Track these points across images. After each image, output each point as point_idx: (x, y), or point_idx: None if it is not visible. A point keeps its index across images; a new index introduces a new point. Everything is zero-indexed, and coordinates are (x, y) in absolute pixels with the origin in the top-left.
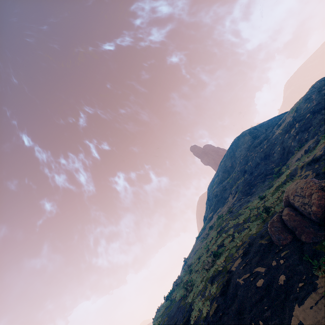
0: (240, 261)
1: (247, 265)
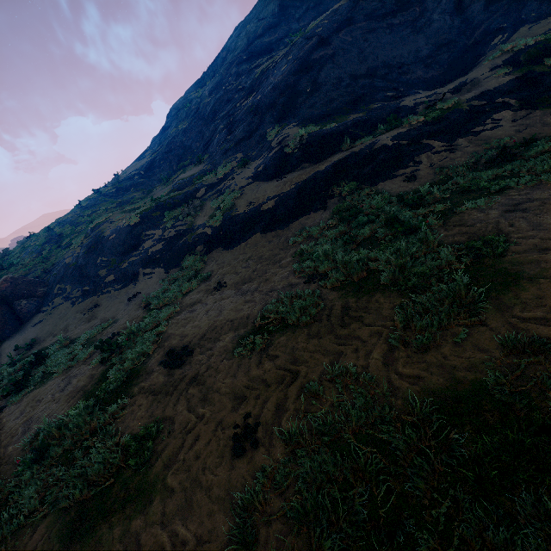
0: None
1: None
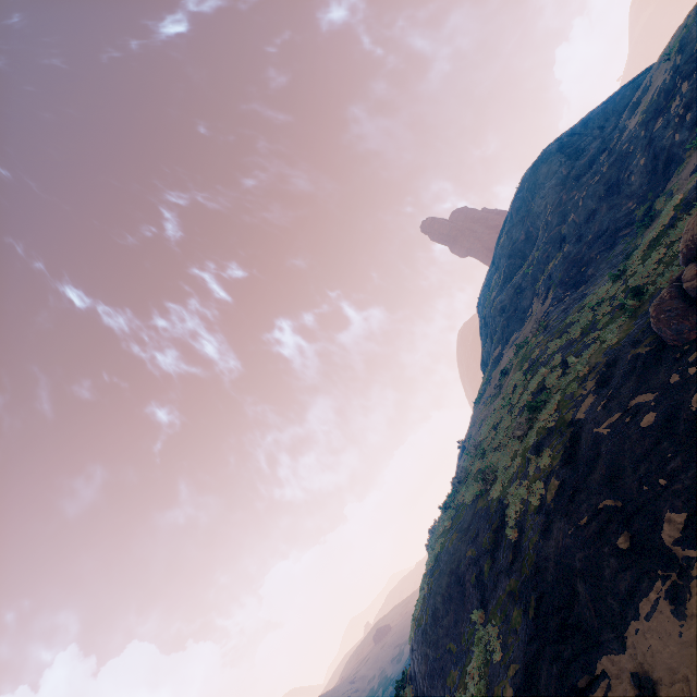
0: (595, 399)
1: (611, 400)
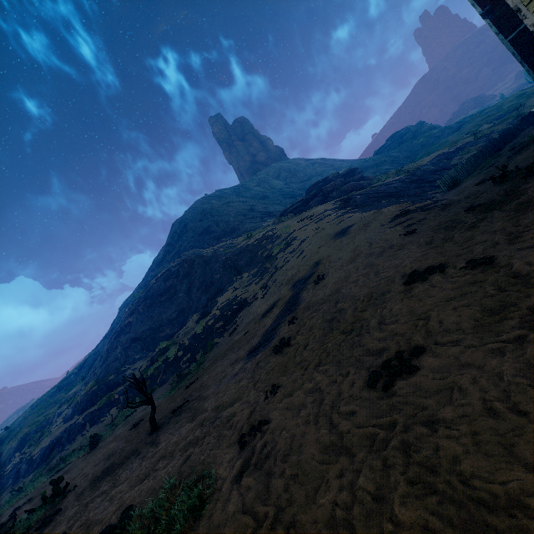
0: None
1: None
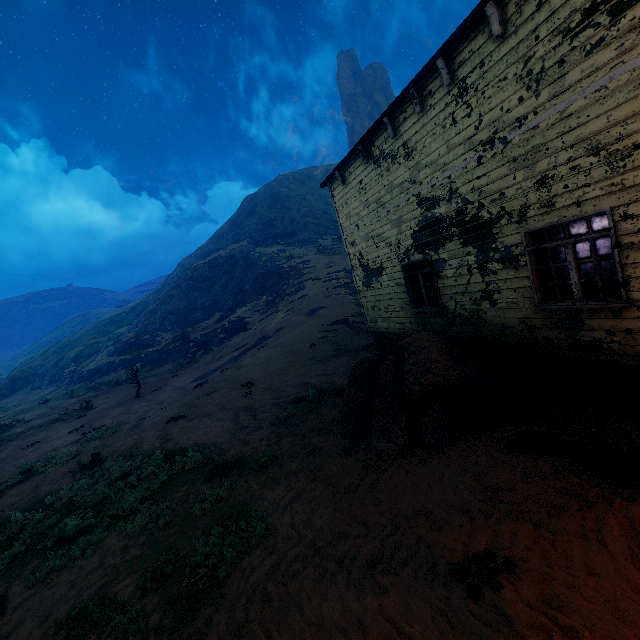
0: None
1: None
